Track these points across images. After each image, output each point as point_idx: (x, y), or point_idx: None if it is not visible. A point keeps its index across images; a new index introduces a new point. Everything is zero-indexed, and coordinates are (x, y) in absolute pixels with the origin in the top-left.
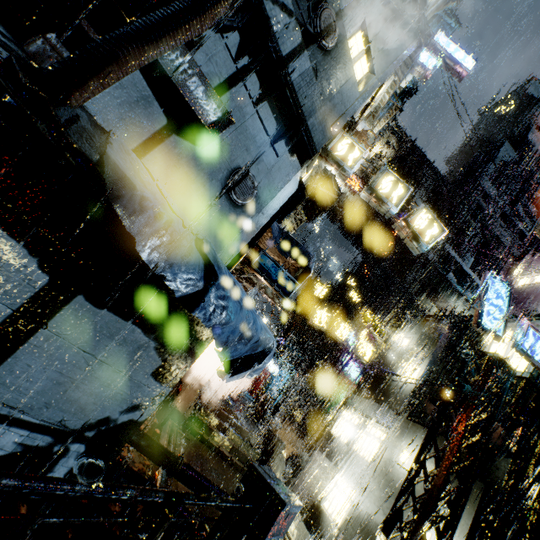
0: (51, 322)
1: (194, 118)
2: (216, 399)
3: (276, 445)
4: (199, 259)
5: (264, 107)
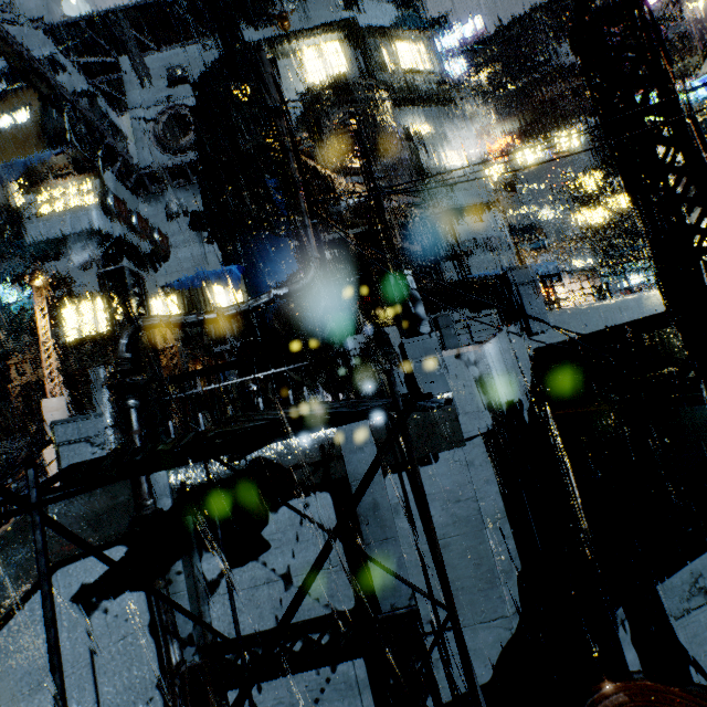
0: None
1: (469, 251)
2: None
3: None
4: None
5: (467, 220)
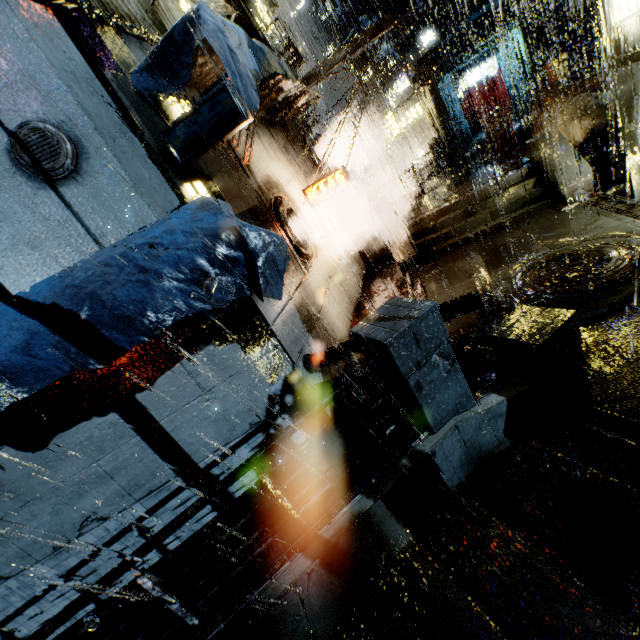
0: (157, 417)
1: None
2: (433, 203)
3: (540, 149)
4: (46, 340)
5: None
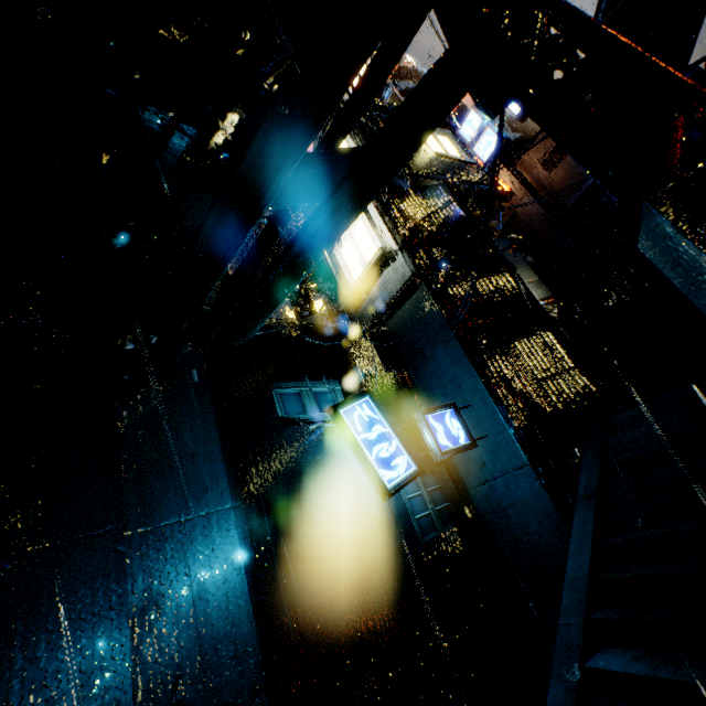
0: None
1: None
2: None
3: None
4: None
5: None
